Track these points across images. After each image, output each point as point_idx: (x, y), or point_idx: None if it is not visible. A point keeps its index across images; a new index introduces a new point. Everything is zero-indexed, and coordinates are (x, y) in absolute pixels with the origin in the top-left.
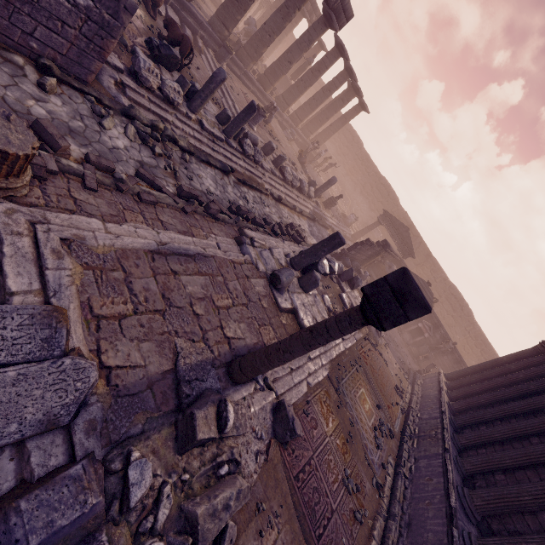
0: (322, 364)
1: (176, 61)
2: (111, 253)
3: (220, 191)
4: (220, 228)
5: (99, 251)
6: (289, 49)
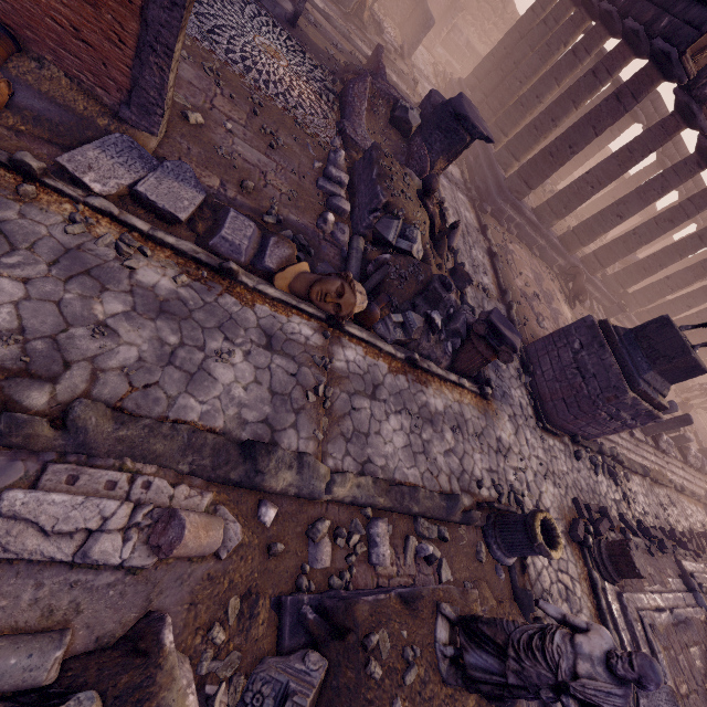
0: None
1: None
2: (664, 631)
3: (647, 504)
4: (667, 563)
5: (660, 631)
6: (692, 295)
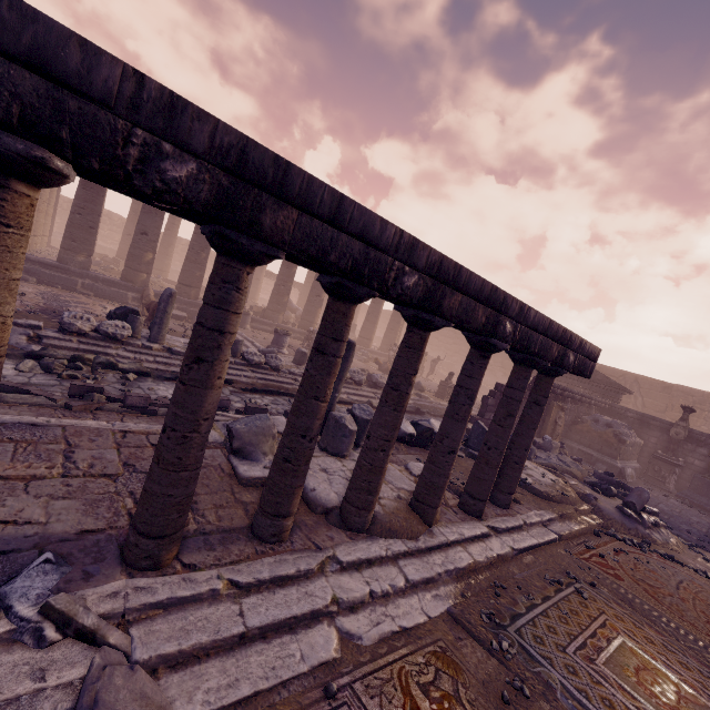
0: (407, 579)
1: (136, 314)
2: None
3: None
4: (155, 420)
5: None
6: (312, 287)
